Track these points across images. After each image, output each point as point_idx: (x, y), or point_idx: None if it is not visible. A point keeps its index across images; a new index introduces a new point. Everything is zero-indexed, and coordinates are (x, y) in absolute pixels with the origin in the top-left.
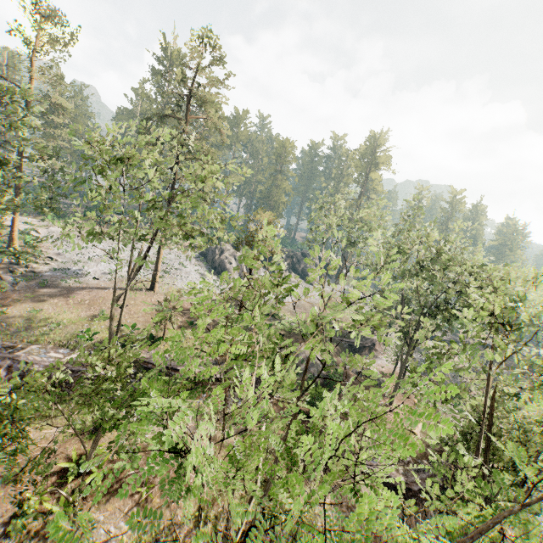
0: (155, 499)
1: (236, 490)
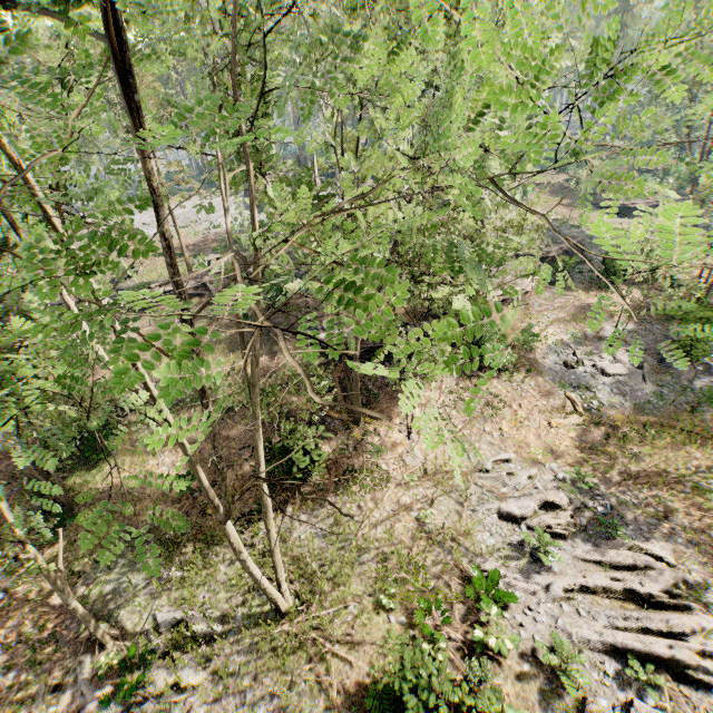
0: None
1: None
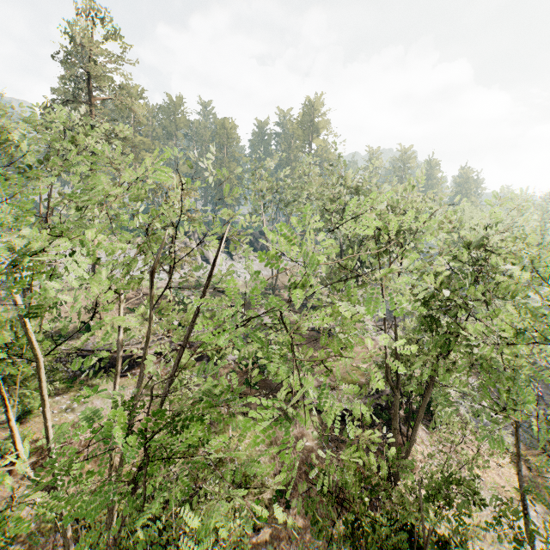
0: (87, 466)
1: (156, 436)
